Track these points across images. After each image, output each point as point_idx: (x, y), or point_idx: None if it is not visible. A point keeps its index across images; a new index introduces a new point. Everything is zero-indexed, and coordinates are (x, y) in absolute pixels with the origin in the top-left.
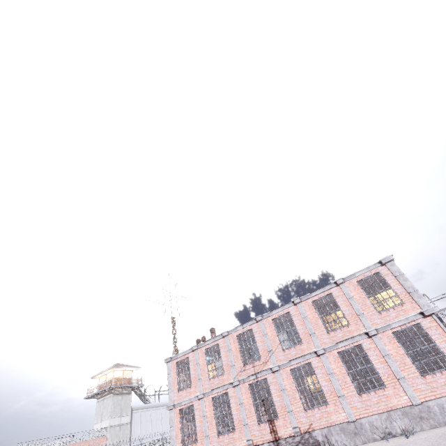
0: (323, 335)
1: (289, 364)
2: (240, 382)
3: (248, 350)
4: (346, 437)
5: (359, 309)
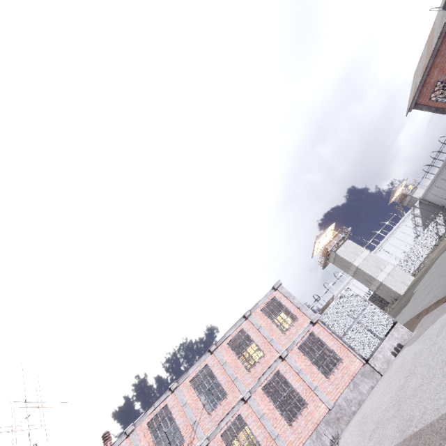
0: (245, 376)
1: (219, 428)
2: None
3: (161, 441)
4: None
5: (269, 336)
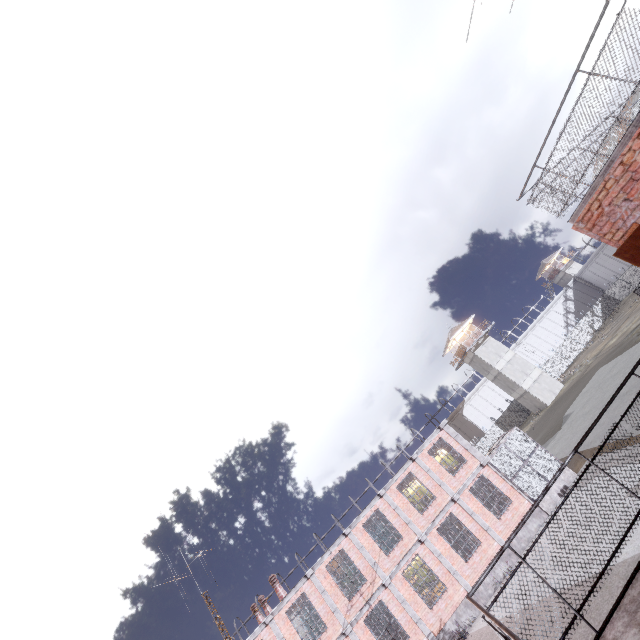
0: (418, 519)
1: (399, 567)
2: (353, 624)
3: None
4: (471, 610)
5: (439, 479)
